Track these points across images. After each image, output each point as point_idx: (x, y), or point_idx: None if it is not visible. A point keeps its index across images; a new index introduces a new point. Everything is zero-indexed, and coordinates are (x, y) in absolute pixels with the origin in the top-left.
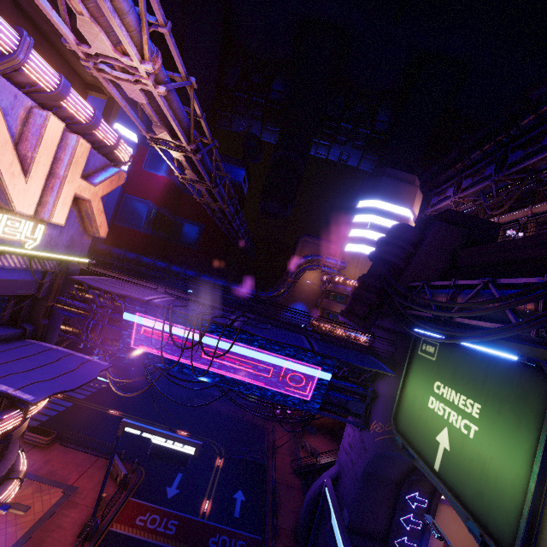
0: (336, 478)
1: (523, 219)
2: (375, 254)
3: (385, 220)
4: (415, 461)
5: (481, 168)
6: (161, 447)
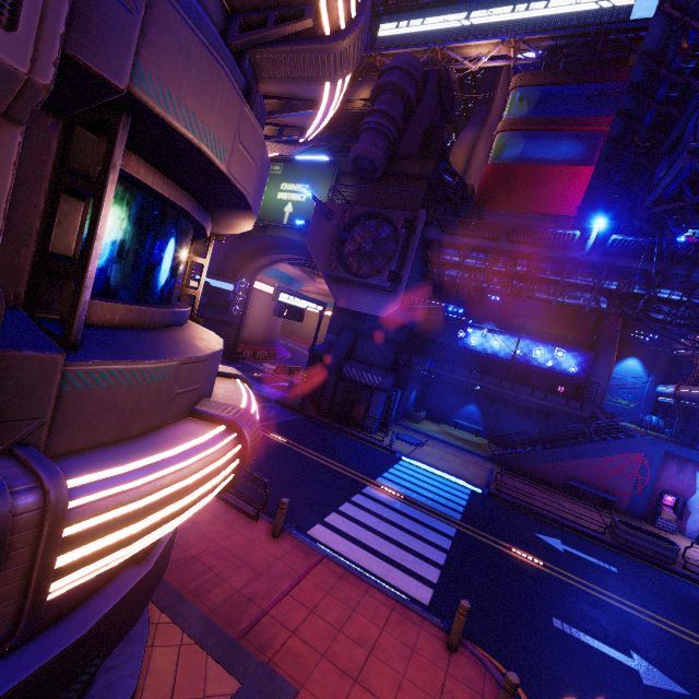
0: None
1: None
2: None
3: None
4: (266, 234)
5: None
6: None
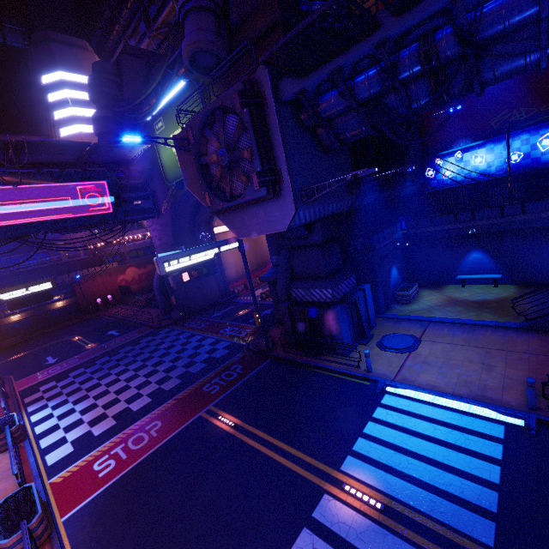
0: None
1: None
2: (93, 90)
3: (82, 93)
4: (185, 189)
5: (136, 28)
6: (17, 299)
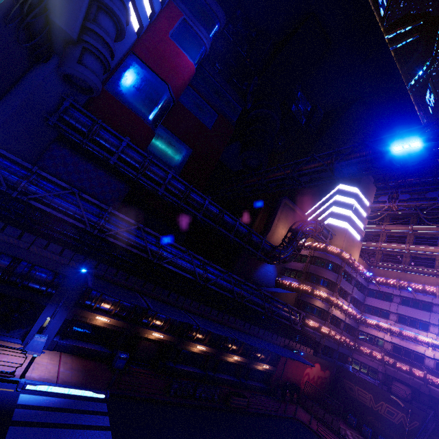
0: None
1: (436, 232)
2: None
3: (359, 206)
4: None
5: (416, 191)
6: None
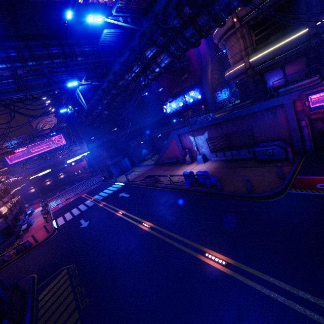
0: (89, 157)
1: None
2: (52, 104)
3: None
4: None
5: None
6: (42, 175)
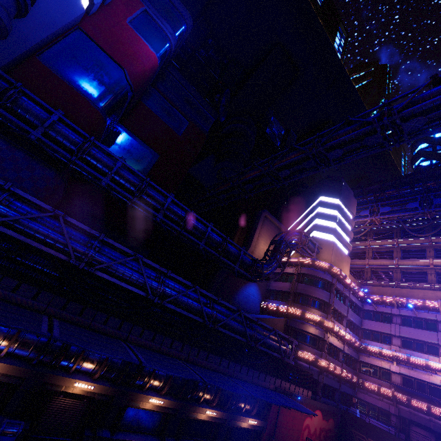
0: None
1: (423, 244)
2: None
3: (342, 218)
4: None
5: (396, 203)
6: None
